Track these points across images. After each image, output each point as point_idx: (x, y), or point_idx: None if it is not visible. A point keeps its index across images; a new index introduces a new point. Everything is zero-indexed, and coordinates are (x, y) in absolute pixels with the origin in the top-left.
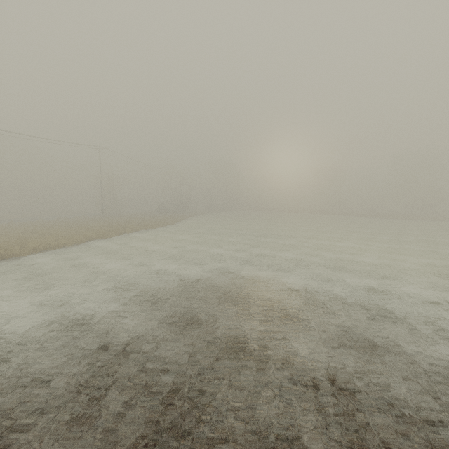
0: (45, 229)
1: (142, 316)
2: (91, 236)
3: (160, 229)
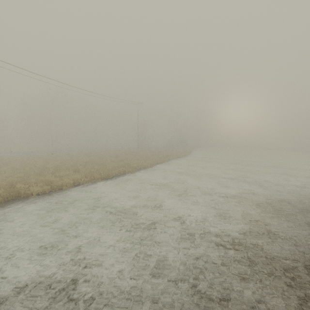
0: (119, 155)
1: (304, 229)
2: (154, 161)
3: (185, 158)
